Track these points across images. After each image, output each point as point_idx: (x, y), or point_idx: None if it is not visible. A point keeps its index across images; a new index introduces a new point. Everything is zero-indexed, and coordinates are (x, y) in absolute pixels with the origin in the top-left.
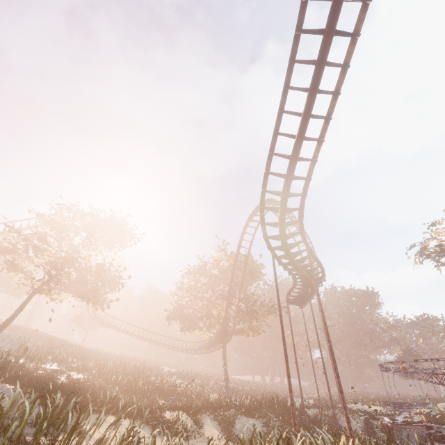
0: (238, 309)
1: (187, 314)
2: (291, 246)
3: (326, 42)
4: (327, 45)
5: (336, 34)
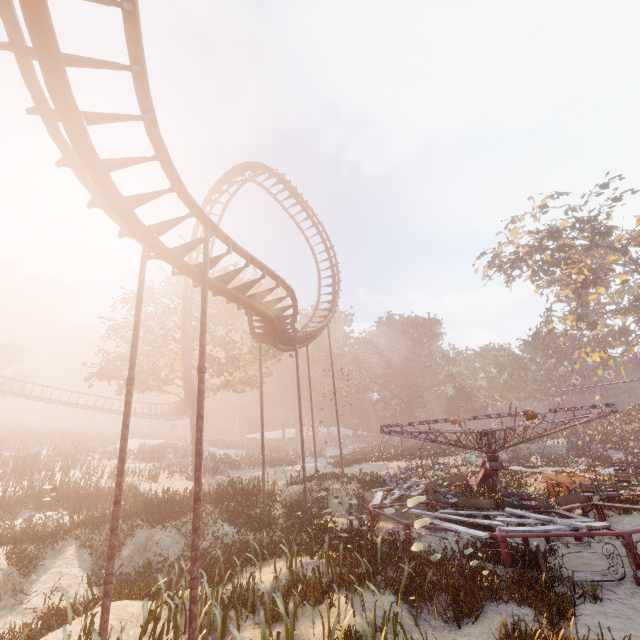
0: None
1: (121, 369)
2: (160, 228)
3: None
4: None
5: None
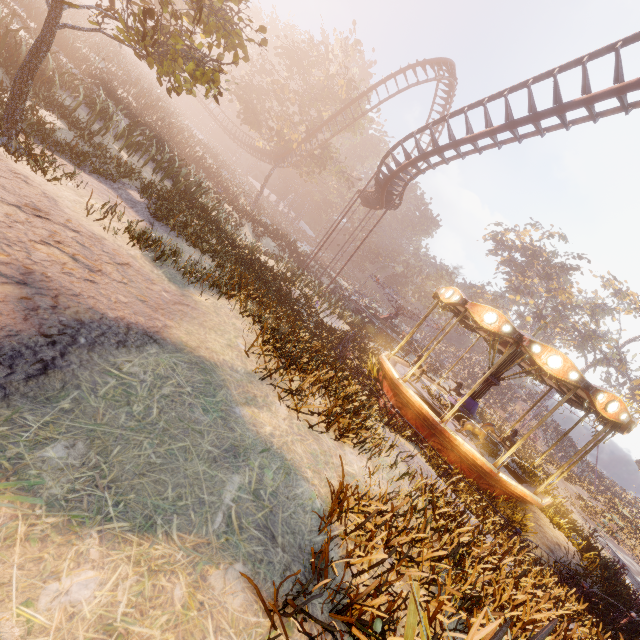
0: (311, 153)
1: (256, 108)
2: (393, 183)
3: (544, 116)
4: (542, 118)
5: (557, 116)
